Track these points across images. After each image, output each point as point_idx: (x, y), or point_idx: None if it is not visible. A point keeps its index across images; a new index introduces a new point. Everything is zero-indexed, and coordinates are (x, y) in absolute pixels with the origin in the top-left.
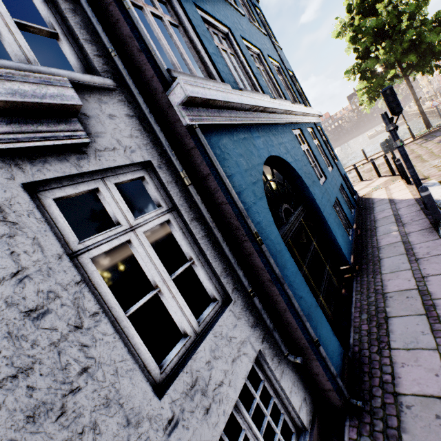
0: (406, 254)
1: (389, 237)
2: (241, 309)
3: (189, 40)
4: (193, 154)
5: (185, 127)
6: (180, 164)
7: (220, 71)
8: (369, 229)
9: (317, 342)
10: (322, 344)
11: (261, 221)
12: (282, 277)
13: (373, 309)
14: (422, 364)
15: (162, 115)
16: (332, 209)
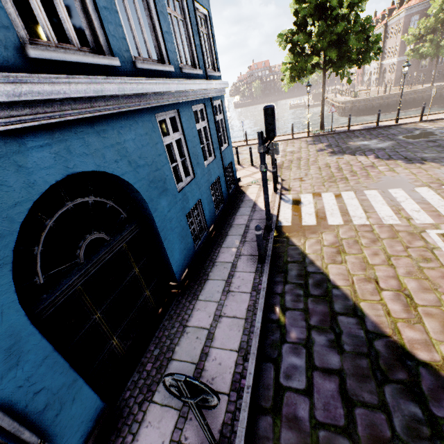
0: (226, 281)
1: (228, 253)
2: None
3: None
4: None
5: None
6: None
7: None
8: (222, 235)
9: None
10: (62, 428)
11: None
12: None
13: (167, 345)
14: (162, 426)
15: None
16: (182, 220)
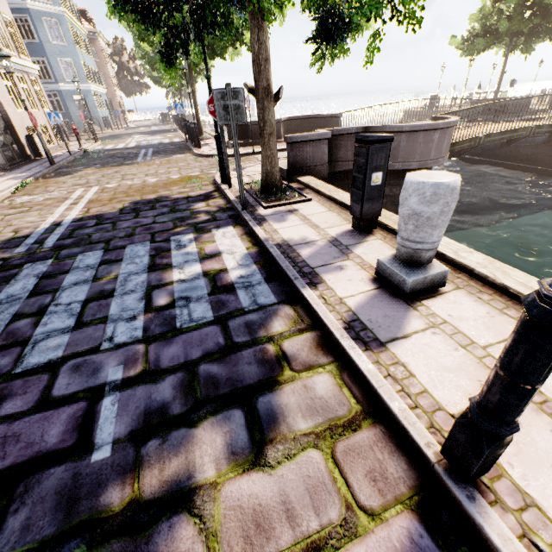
0: None
1: None
2: None
3: None
4: None
5: None
6: None
7: None
8: None
9: None
10: None
11: None
12: None
13: None
14: None
15: None
16: None
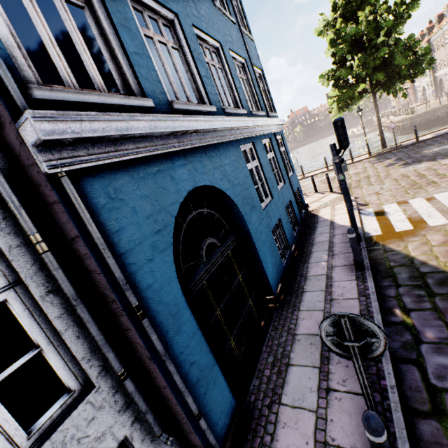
0: (325, 291)
1: (318, 267)
2: (108, 393)
3: (101, 30)
4: (57, 208)
5: (45, 175)
6: (30, 225)
7: (141, 78)
8: (305, 253)
9: (198, 416)
10: (209, 410)
11: (156, 282)
12: (164, 353)
13: (280, 352)
14: (300, 427)
15: (15, 151)
16: (269, 235)
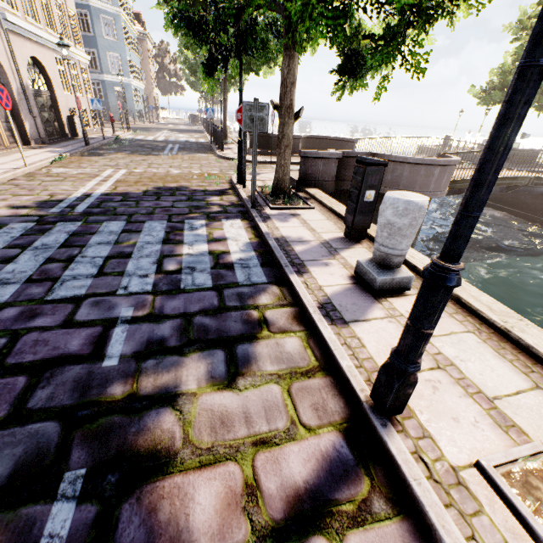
0: None
1: None
2: None
3: None
4: None
5: None
6: None
7: None
8: None
9: None
10: None
11: None
12: None
13: None
14: None
15: None
16: None
